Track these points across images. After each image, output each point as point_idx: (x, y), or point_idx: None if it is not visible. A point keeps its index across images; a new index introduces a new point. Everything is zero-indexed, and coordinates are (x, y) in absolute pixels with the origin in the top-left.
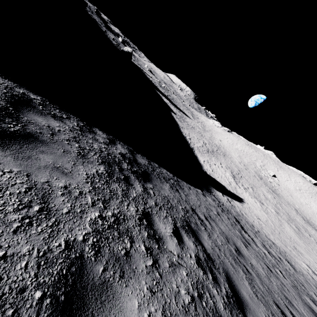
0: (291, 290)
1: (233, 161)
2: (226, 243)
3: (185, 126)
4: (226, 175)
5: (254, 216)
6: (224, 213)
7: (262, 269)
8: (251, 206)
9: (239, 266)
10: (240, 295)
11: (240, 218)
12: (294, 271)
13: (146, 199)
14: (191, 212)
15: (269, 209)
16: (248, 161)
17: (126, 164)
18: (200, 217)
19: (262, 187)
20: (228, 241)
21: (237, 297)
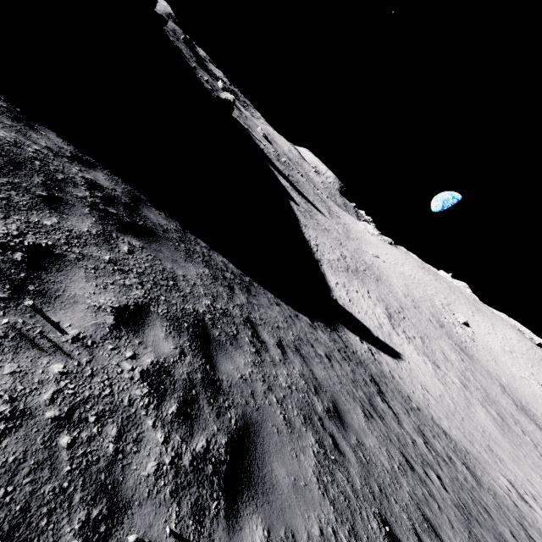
0: (449, 512)
1: (393, 291)
2: (306, 392)
3: (312, 224)
4: (375, 311)
5: (417, 384)
6: (348, 362)
7: (386, 459)
8: (416, 368)
9: (314, 432)
10: (257, 470)
11: (385, 380)
12: (477, 486)
13: (86, 243)
14: (239, 321)
15: (449, 378)
16: (421, 295)
17: (89, 194)
18: (262, 336)
19: (441, 340)
20: (316, 392)
21: (241, 470)
